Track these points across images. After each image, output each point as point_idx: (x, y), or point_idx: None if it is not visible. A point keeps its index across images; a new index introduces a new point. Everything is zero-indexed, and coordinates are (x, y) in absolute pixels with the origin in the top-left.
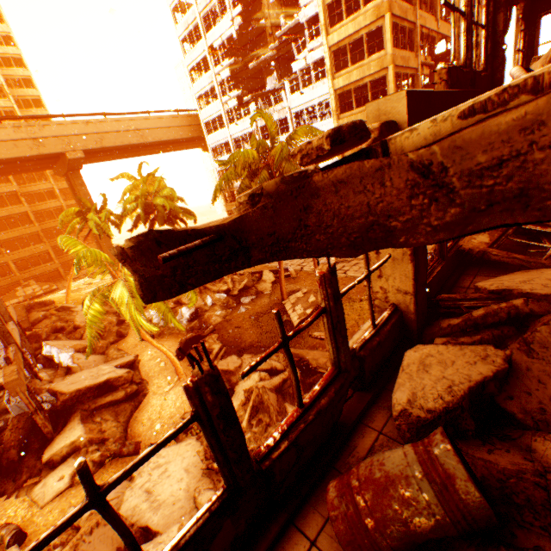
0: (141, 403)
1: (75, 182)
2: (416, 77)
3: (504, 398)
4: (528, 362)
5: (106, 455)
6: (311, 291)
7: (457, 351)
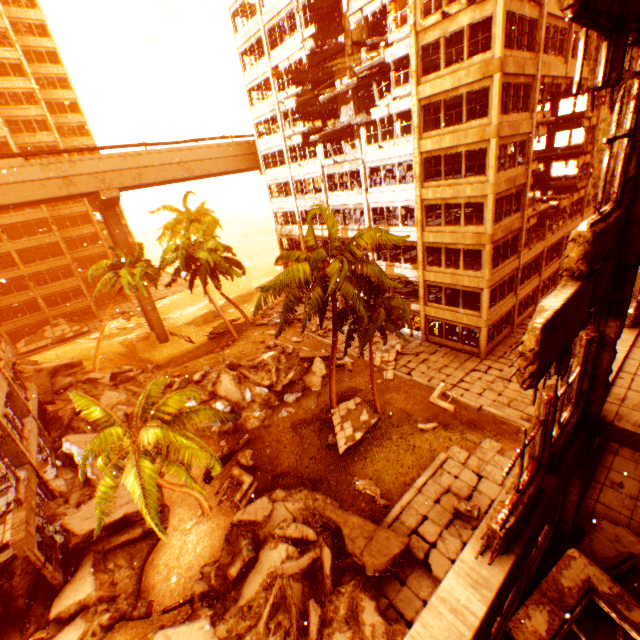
0: (160, 540)
1: (110, 220)
2: (527, 141)
3: None
4: None
5: (116, 616)
6: (365, 403)
7: None
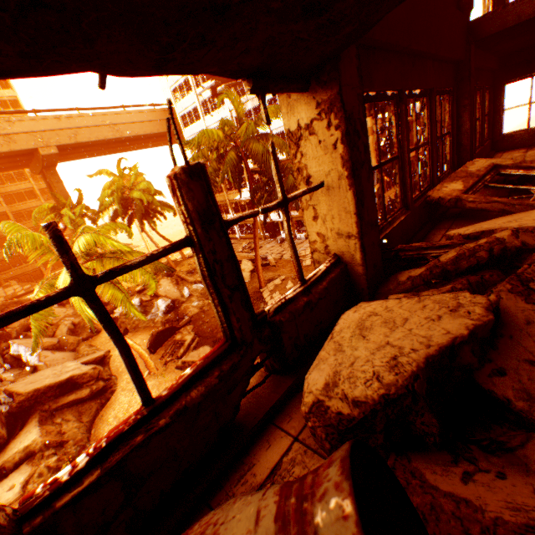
0: (109, 400)
1: (51, 179)
2: None
3: (490, 373)
4: (528, 311)
5: (64, 459)
6: (289, 277)
7: (414, 304)
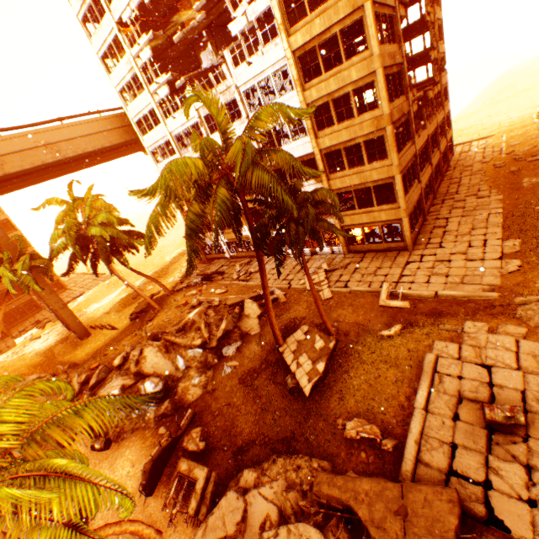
0: None
1: None
2: (394, 18)
3: None
4: None
5: None
6: (314, 328)
7: None
